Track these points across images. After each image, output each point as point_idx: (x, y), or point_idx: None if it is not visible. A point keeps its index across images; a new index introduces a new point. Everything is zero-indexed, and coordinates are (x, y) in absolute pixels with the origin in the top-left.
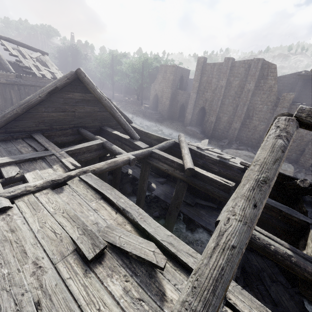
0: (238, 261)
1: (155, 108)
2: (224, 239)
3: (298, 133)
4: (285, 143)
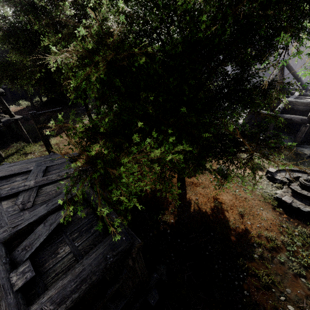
0: None
1: None
2: None
3: None
4: None
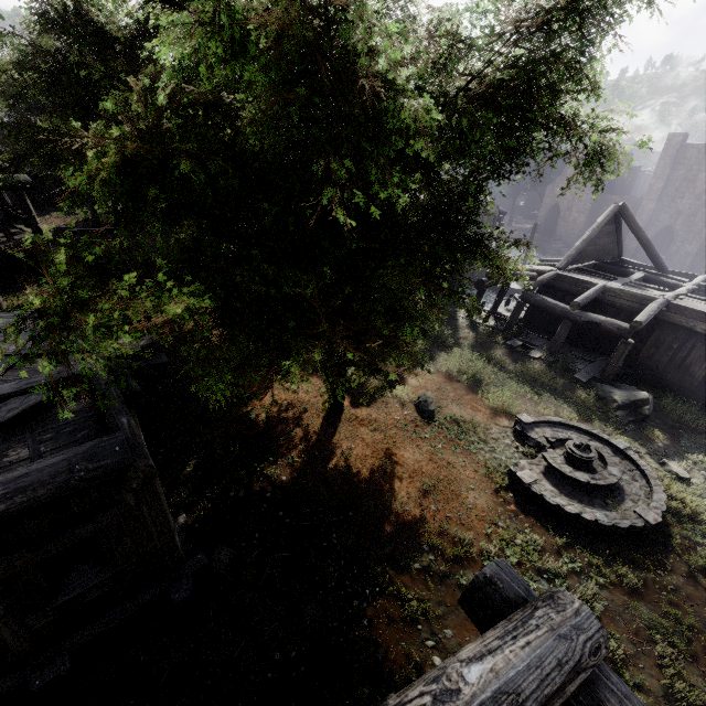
0: None
1: (547, 230)
2: None
3: None
4: None
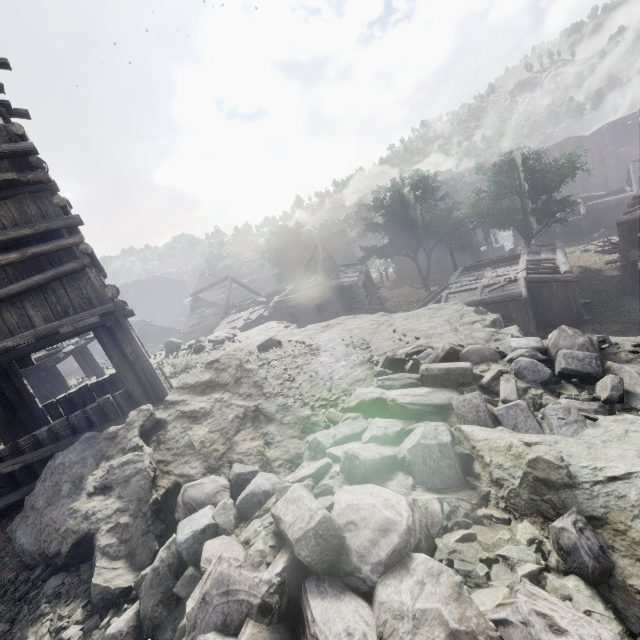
0: (637, 179)
1: None
2: (633, 179)
3: (636, 169)
4: (633, 166)
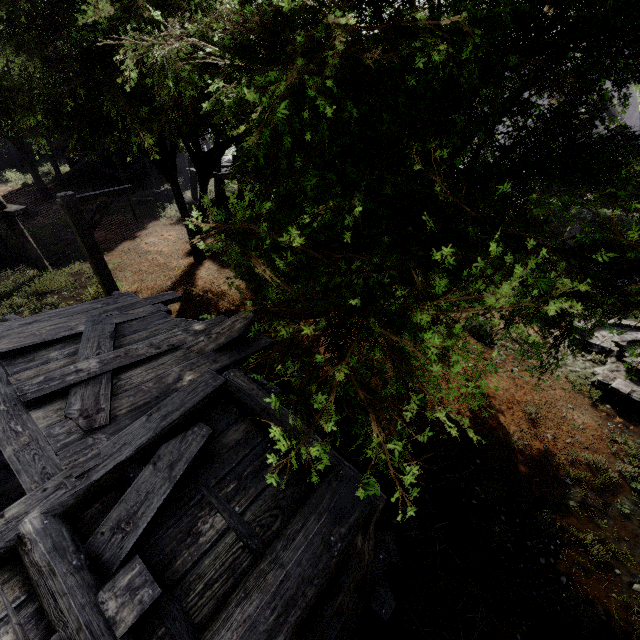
0: None
1: None
2: None
3: None
4: None
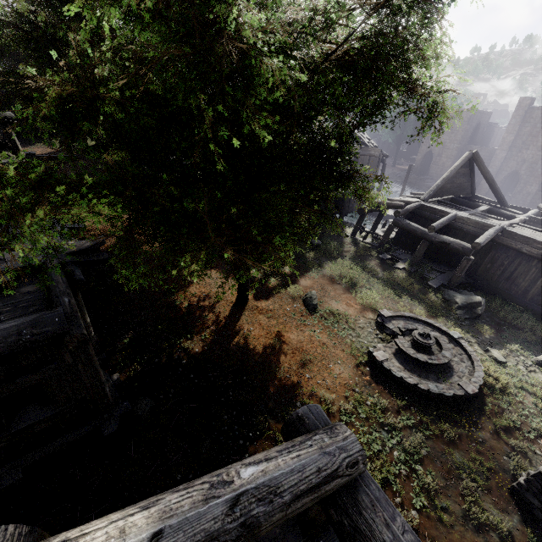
0: None
1: (422, 171)
2: None
3: None
4: None
